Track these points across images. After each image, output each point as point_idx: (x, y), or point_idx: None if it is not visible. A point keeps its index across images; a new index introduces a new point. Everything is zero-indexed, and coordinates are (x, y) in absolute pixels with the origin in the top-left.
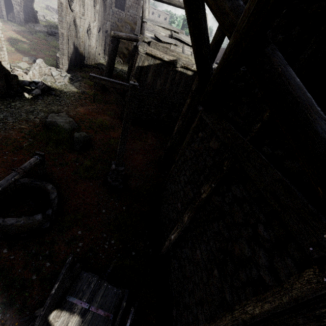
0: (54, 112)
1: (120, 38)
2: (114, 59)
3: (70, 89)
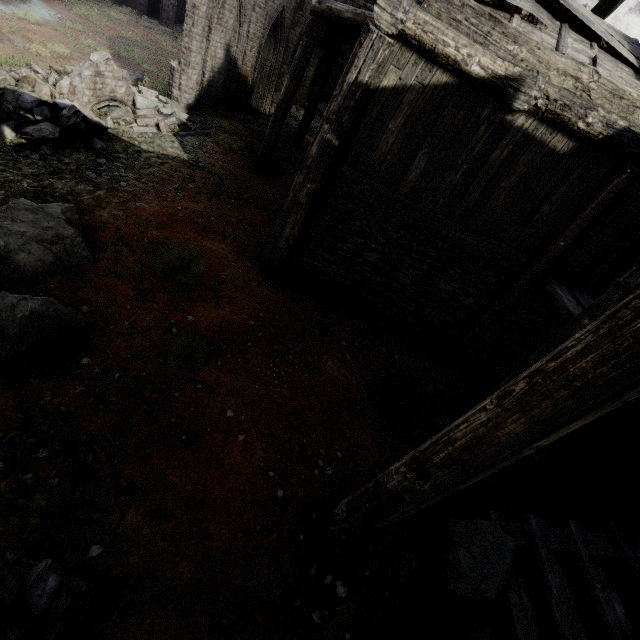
0: (46, 198)
1: (335, 19)
2: (316, 98)
3: (161, 146)
